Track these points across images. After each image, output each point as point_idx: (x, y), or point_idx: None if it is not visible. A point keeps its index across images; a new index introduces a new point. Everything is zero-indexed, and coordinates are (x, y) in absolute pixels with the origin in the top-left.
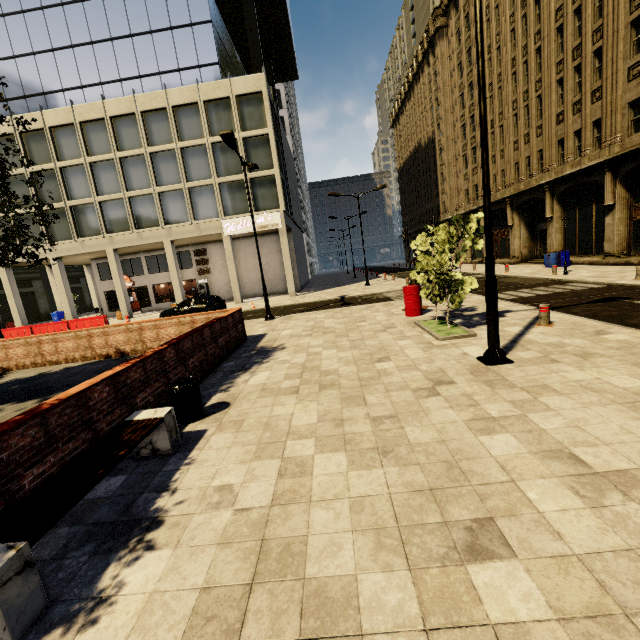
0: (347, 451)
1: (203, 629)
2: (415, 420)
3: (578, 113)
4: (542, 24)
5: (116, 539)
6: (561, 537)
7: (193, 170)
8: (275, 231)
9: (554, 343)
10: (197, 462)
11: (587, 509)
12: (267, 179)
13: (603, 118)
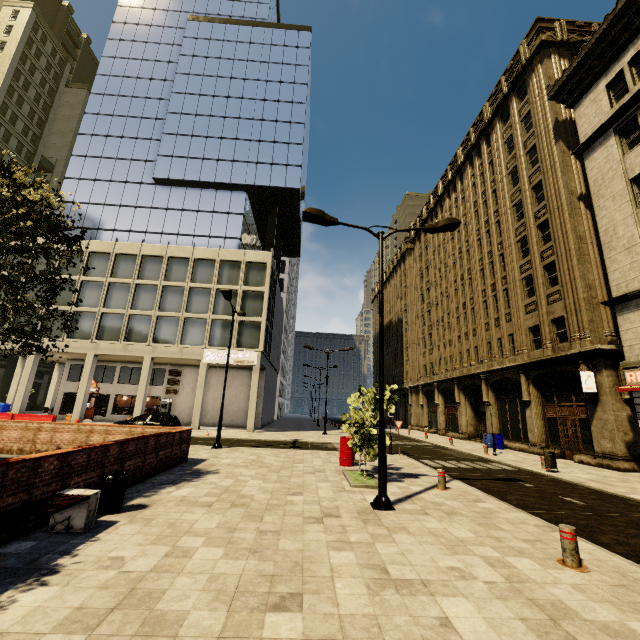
0: (227, 547)
1: (69, 626)
2: (292, 536)
3: (498, 326)
4: (471, 265)
5: (17, 577)
6: (338, 606)
7: (194, 305)
8: (250, 367)
9: (437, 502)
10: (102, 540)
11: (367, 595)
12: (254, 324)
13: (514, 334)
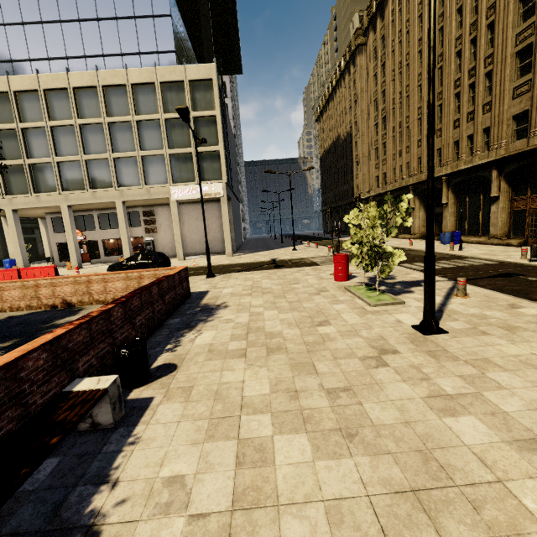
0: (308, 432)
1: None
2: (371, 395)
3: (471, 121)
4: (444, 48)
5: None
6: None
7: (147, 141)
8: (216, 199)
9: (477, 314)
10: (142, 441)
11: None
12: (212, 154)
13: (492, 126)
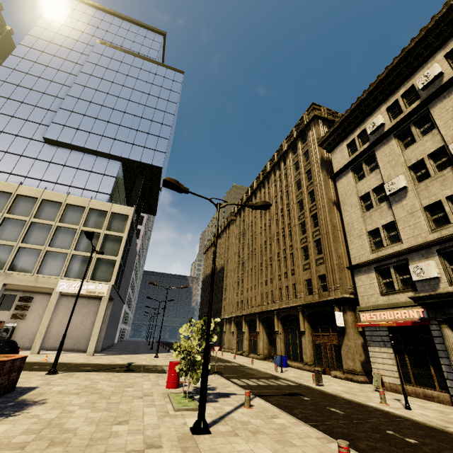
0: None
1: None
2: None
3: (286, 278)
4: (271, 235)
5: None
6: None
7: (58, 241)
8: (100, 297)
9: (244, 421)
10: None
11: None
12: (110, 261)
13: (296, 283)
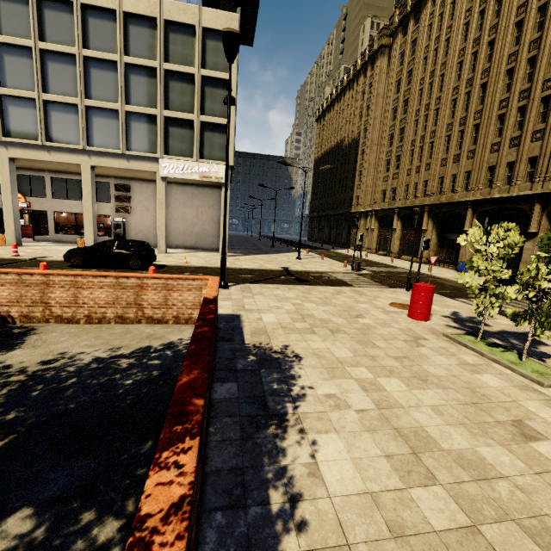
0: None
1: None
2: None
3: (515, 147)
4: (493, 63)
5: None
6: None
7: (135, 93)
8: (212, 185)
9: None
10: None
11: None
12: (220, 127)
13: (541, 156)
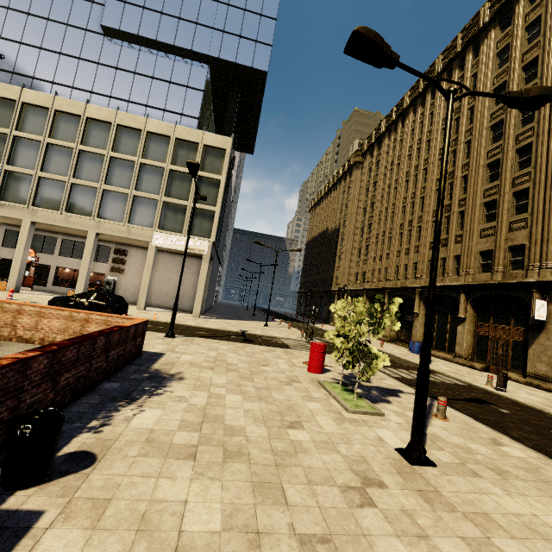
0: None
1: None
2: None
3: (445, 246)
4: (427, 184)
5: None
6: None
7: (145, 183)
8: (198, 256)
9: (462, 446)
10: None
11: None
12: (207, 212)
13: (462, 255)
